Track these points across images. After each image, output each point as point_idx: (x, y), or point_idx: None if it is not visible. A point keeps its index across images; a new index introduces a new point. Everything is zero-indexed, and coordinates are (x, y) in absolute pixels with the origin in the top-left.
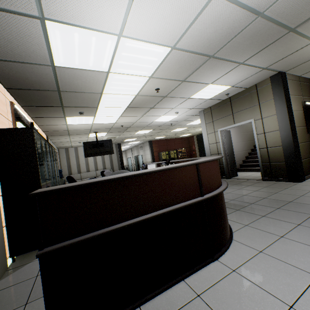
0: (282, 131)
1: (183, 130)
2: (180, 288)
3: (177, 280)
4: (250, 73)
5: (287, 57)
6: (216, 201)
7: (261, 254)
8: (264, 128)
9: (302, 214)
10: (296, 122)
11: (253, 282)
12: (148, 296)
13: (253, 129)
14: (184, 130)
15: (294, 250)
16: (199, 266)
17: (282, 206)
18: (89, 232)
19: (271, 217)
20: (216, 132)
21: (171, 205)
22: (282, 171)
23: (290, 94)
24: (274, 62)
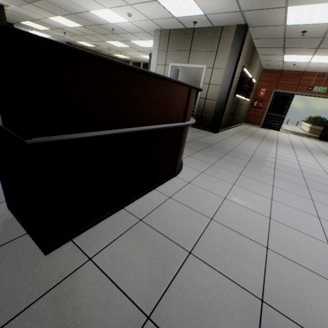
0: (223, 87)
1: (122, 47)
2: (154, 194)
3: (151, 189)
4: (228, 9)
5: (262, 10)
6: (187, 131)
7: (203, 173)
8: (211, 79)
9: (221, 153)
10: (233, 83)
11: (203, 188)
12: (130, 200)
13: (202, 76)
14: (123, 48)
15: (221, 172)
16: (165, 180)
17: (209, 147)
18: (90, 131)
19: (203, 153)
20: (167, 67)
21: (163, 123)
22: (208, 122)
23: (241, 54)
24: (251, 9)
